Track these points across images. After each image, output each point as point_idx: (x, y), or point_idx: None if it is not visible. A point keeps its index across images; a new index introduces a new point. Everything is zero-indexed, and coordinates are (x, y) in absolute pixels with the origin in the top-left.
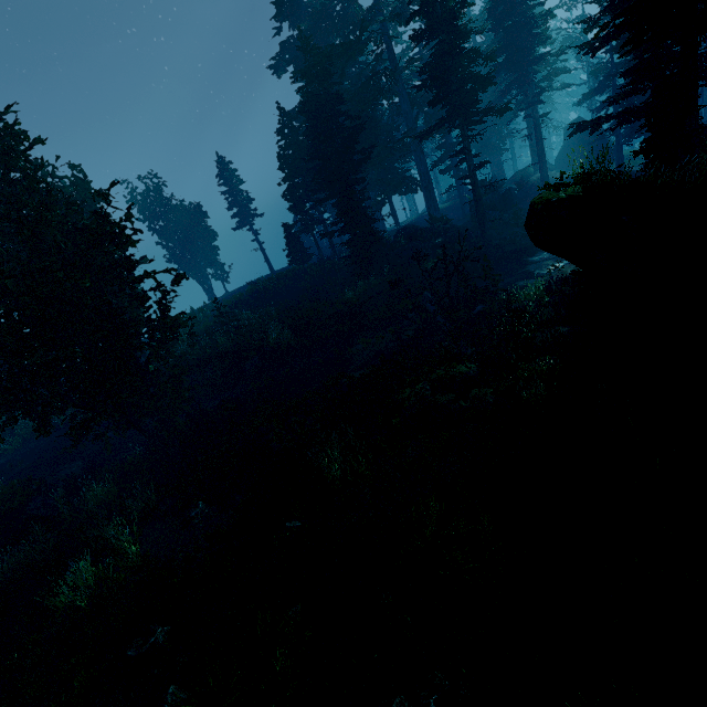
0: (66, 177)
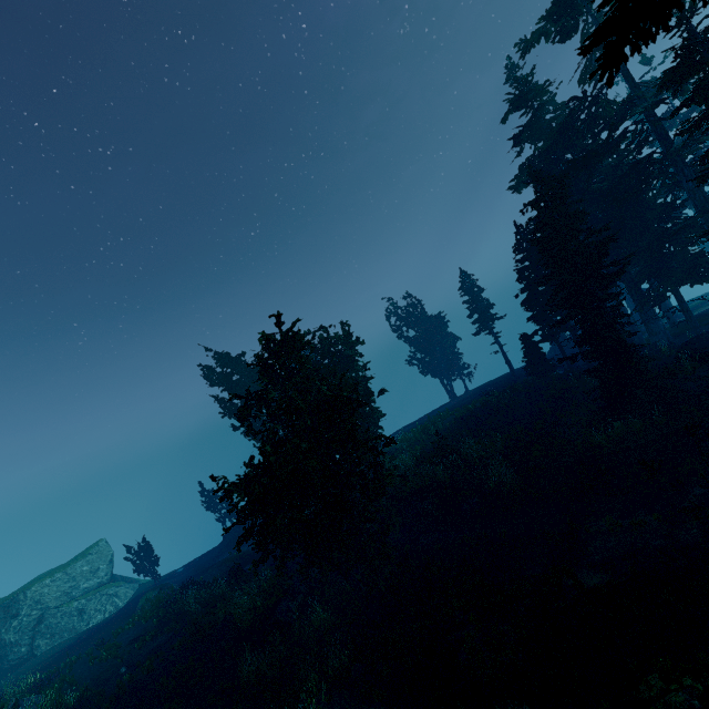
0: (335, 337)
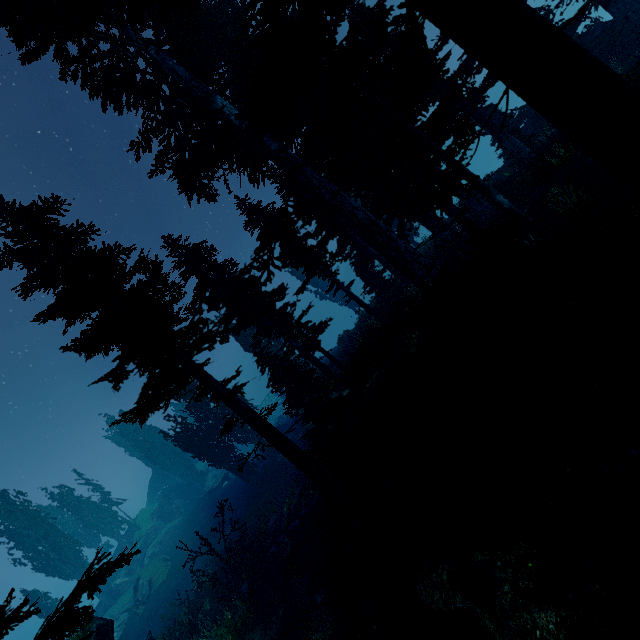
0: None
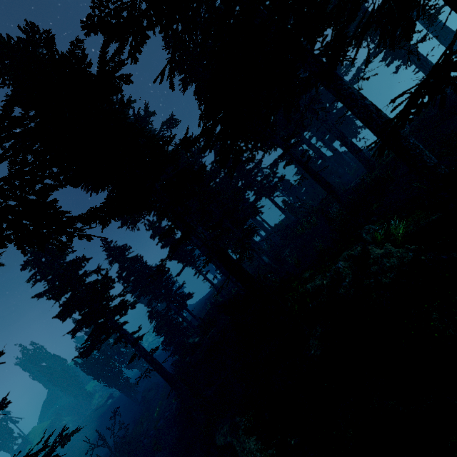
0: None
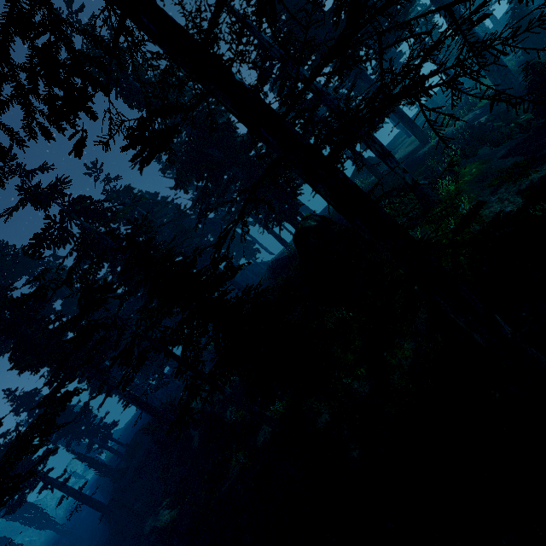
0: None
